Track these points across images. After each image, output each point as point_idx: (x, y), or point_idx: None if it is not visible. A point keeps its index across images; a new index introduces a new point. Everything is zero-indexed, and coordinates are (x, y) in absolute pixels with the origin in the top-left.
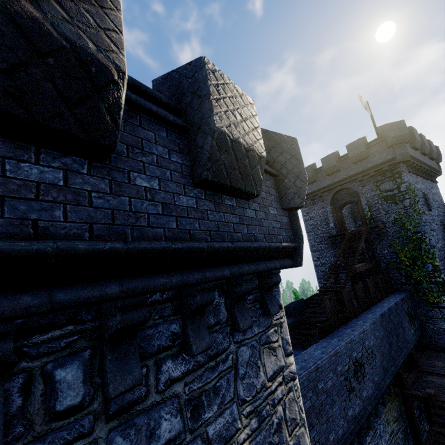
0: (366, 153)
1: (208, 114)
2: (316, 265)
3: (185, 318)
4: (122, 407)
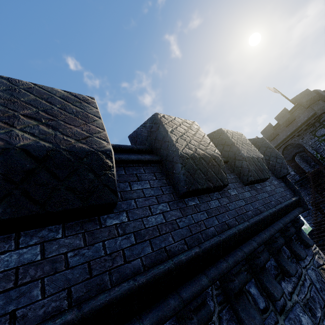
0: (291, 117)
1: (238, 152)
2: None
3: (275, 256)
4: (280, 308)
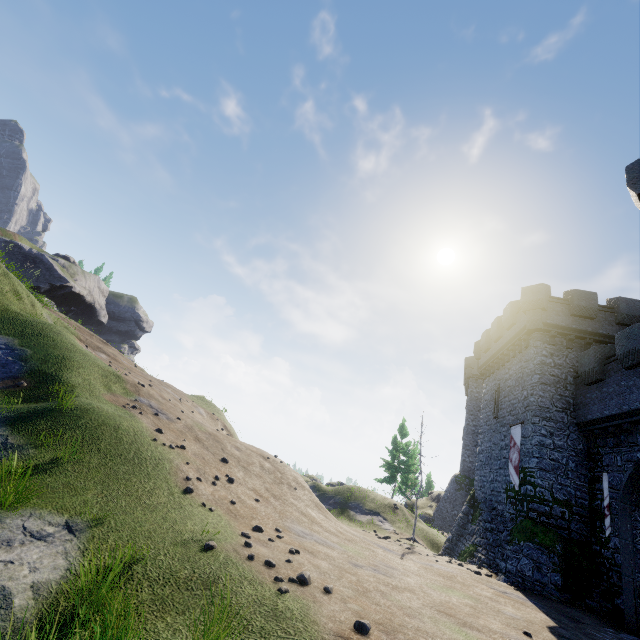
0: None
1: None
2: (469, 424)
3: None
4: None
